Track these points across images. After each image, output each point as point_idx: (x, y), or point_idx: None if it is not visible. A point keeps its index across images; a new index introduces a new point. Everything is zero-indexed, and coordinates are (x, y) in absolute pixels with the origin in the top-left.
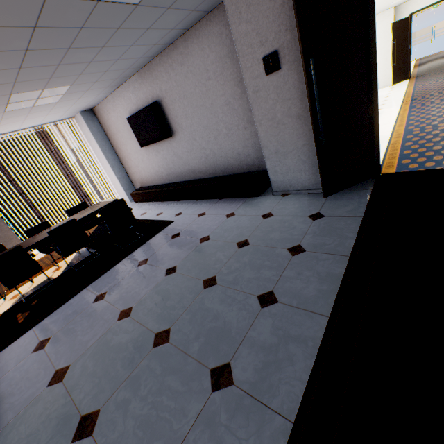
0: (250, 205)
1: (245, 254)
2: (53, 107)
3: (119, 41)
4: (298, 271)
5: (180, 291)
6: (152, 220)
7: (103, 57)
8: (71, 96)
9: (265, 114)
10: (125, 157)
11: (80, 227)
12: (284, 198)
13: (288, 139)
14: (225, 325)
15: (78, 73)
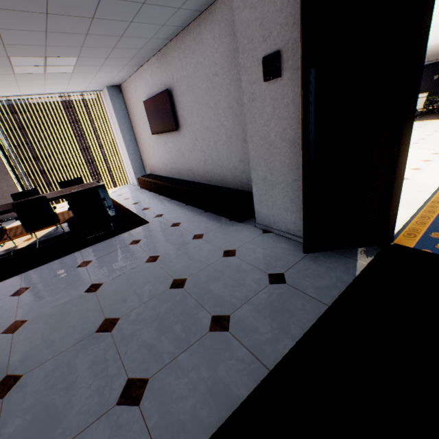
0: (224, 231)
1: (169, 300)
2: (71, 77)
3: (111, 13)
4: (197, 362)
5: (76, 323)
6: (133, 214)
7: (99, 30)
8: (85, 68)
9: (258, 130)
10: (140, 140)
11: (50, 206)
12: (263, 235)
13: (279, 167)
14: (64, 409)
15: (79, 45)
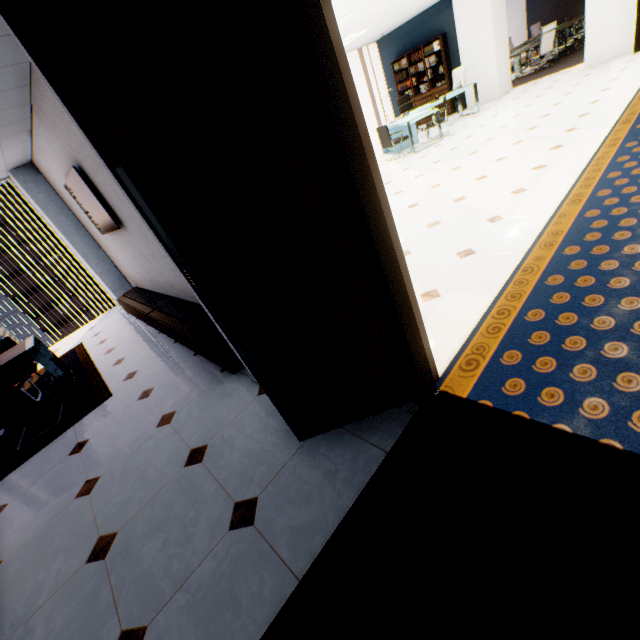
0: (205, 400)
1: (75, 596)
2: None
3: None
4: None
5: None
6: (98, 379)
7: None
8: None
9: None
10: (100, 241)
11: None
12: (256, 400)
13: None
14: None
15: None
